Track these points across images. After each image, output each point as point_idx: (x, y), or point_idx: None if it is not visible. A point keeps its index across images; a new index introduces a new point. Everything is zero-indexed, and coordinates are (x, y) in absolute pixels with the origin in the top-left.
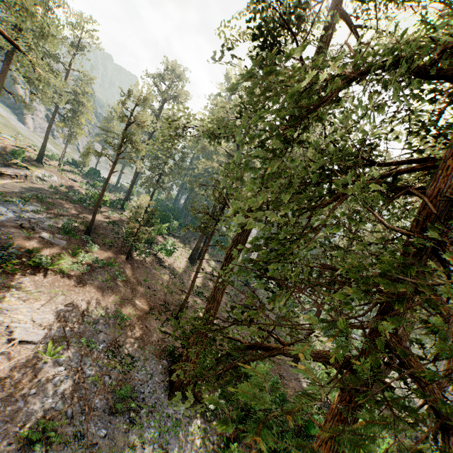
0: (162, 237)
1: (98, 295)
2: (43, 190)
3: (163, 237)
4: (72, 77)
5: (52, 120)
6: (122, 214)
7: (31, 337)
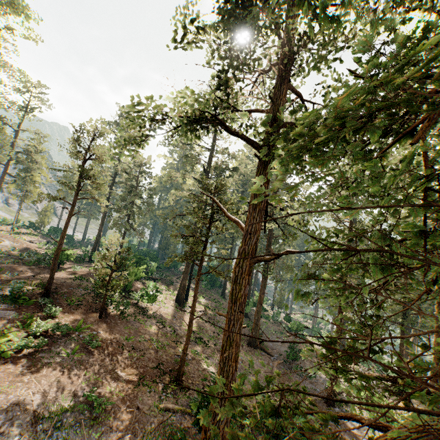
0: (141, 283)
1: (61, 378)
2: None
3: (142, 282)
4: (23, 138)
5: (1, 182)
6: (91, 266)
7: None
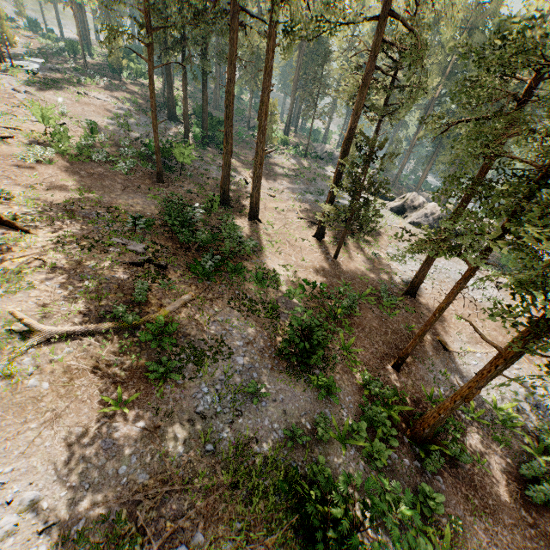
0: None
1: (118, 94)
2: (25, 50)
3: None
4: None
5: None
6: (95, 59)
7: (104, 99)
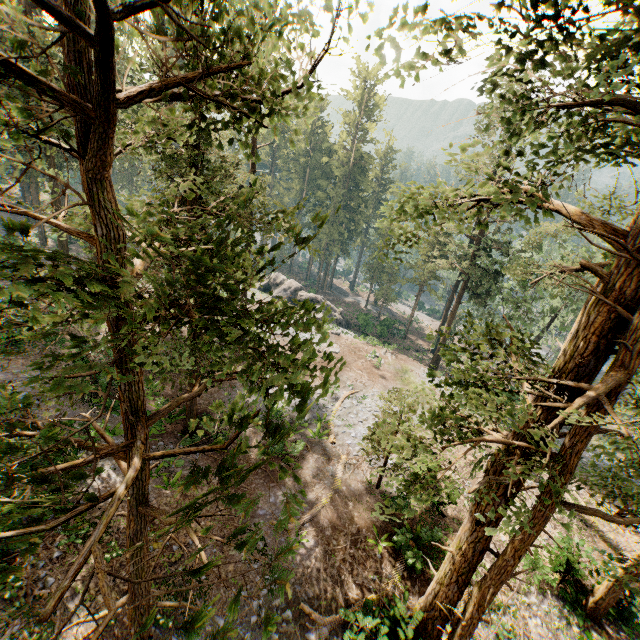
0: None
1: None
2: None
3: None
4: None
5: None
6: None
7: None
